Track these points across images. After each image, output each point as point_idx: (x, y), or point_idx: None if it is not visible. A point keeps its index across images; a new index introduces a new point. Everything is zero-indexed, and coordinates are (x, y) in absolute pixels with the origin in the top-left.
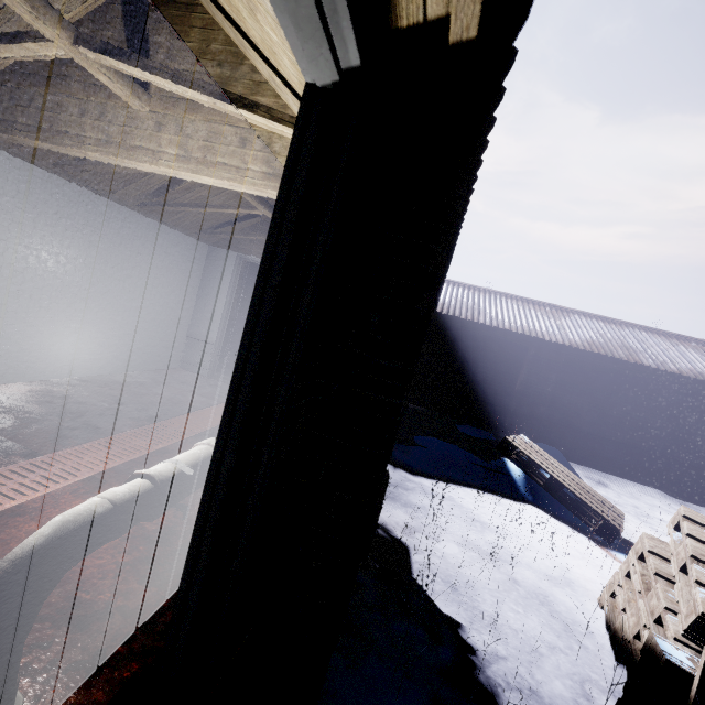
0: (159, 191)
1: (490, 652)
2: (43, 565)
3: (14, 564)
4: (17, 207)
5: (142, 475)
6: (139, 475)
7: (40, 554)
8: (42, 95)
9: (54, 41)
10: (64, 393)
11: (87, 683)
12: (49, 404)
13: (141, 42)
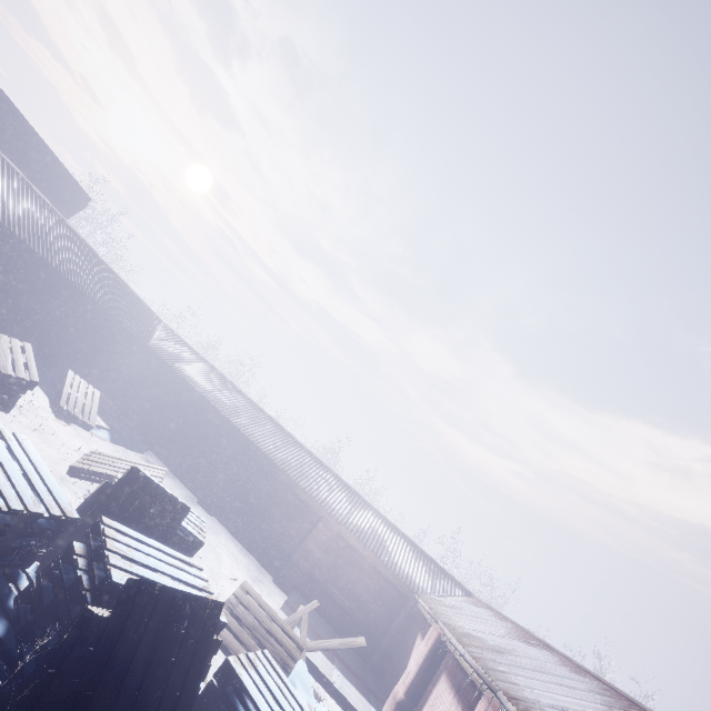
0: None
1: None
2: None
3: None
4: None
5: None
6: None
7: None
8: None
9: None
10: None
11: None
12: None
13: None
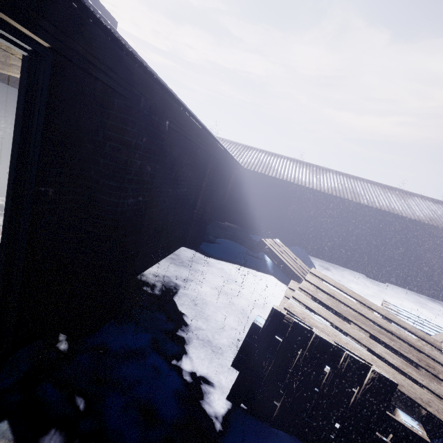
0: None
1: (199, 328)
2: None
3: None
4: None
5: None
6: None
7: None
8: None
9: None
10: (4, 205)
11: None
12: None
13: None
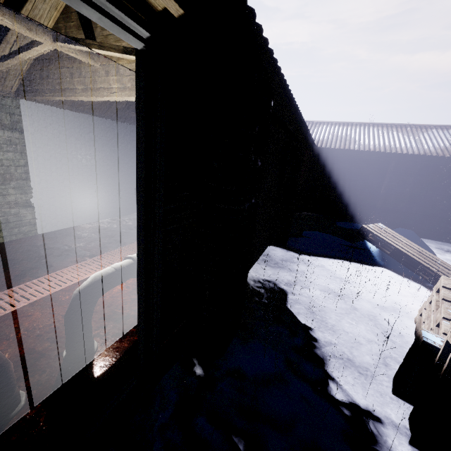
0: (126, 106)
1: (328, 342)
2: (90, 292)
3: (79, 292)
4: (60, 134)
5: (128, 257)
6: (127, 257)
7: (88, 288)
8: (52, 70)
9: (45, 43)
10: (105, 227)
11: (121, 340)
12: (98, 233)
13: (88, 23)
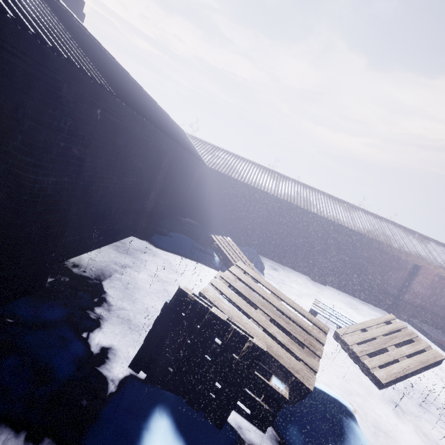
0: None
1: (123, 308)
2: None
3: None
4: None
5: None
6: None
7: None
8: None
9: None
10: None
11: None
12: None
13: None
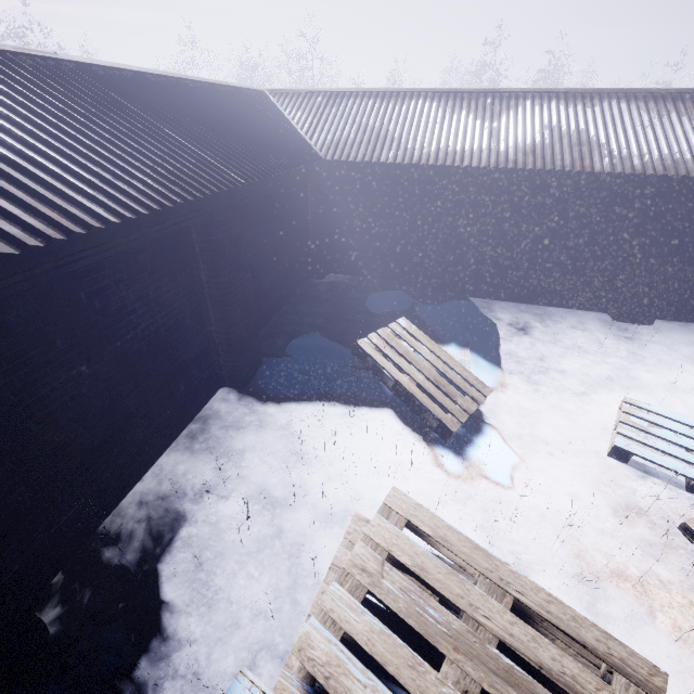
0: None
1: (190, 633)
2: None
3: None
4: None
5: None
6: None
7: None
8: None
9: None
10: None
11: None
12: None
13: None
